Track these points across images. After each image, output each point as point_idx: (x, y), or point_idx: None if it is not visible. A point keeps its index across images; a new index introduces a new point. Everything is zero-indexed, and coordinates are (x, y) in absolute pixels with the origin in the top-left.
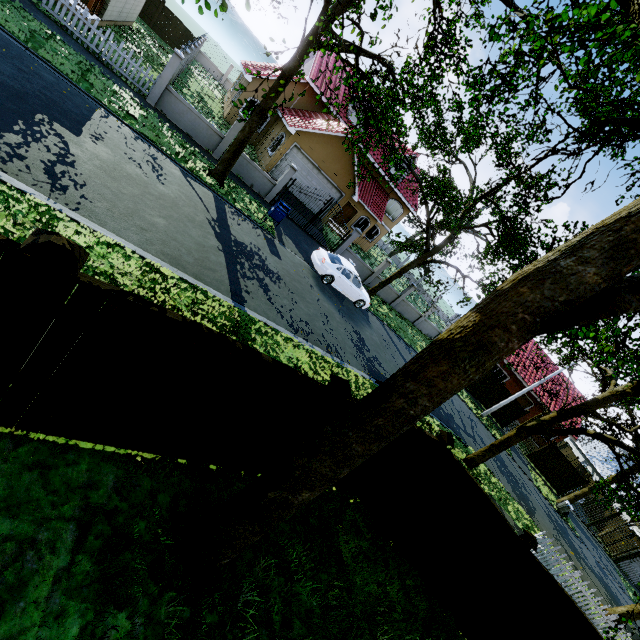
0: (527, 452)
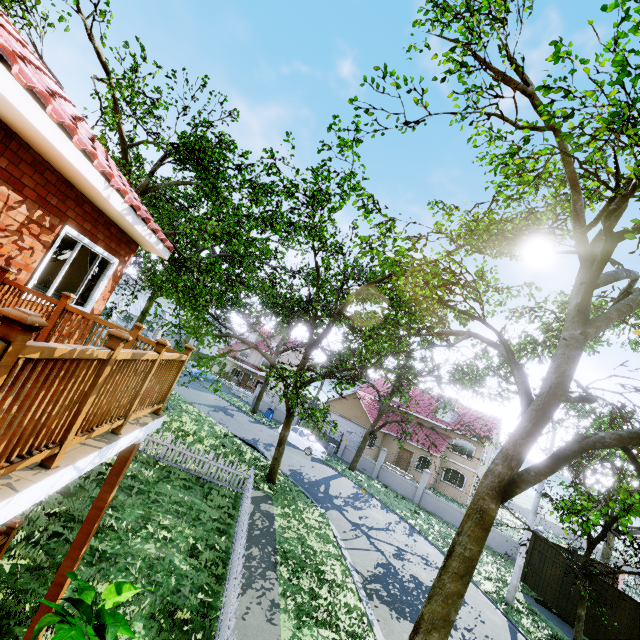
0: None
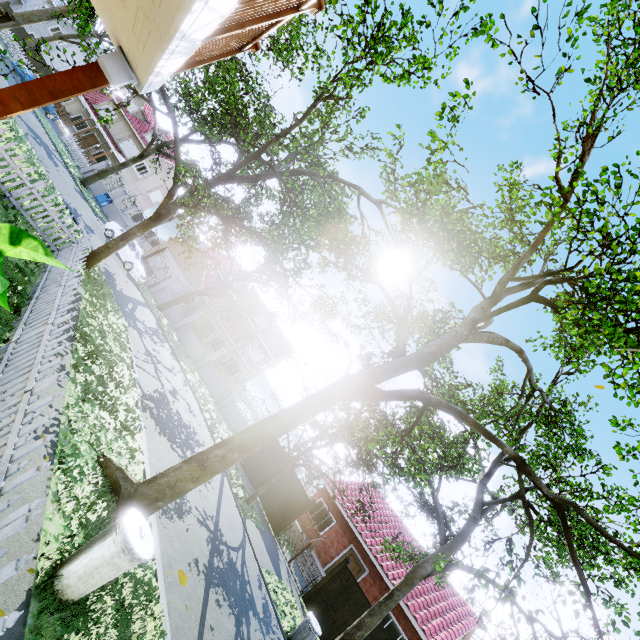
0: (306, 589)
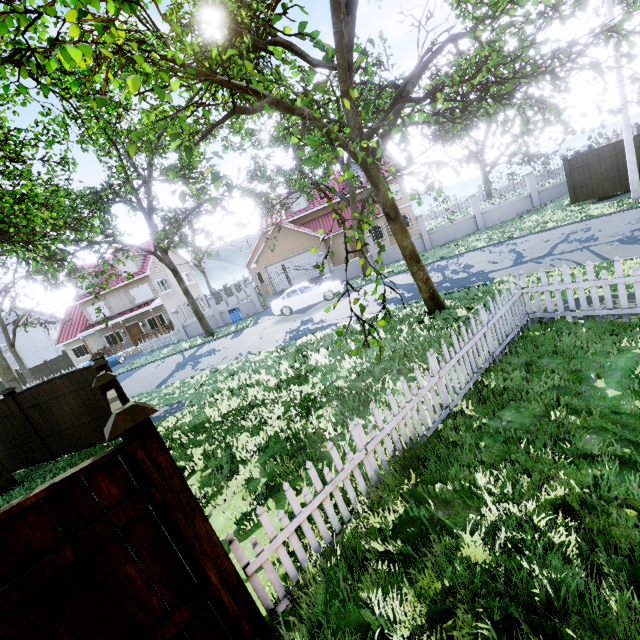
0: None
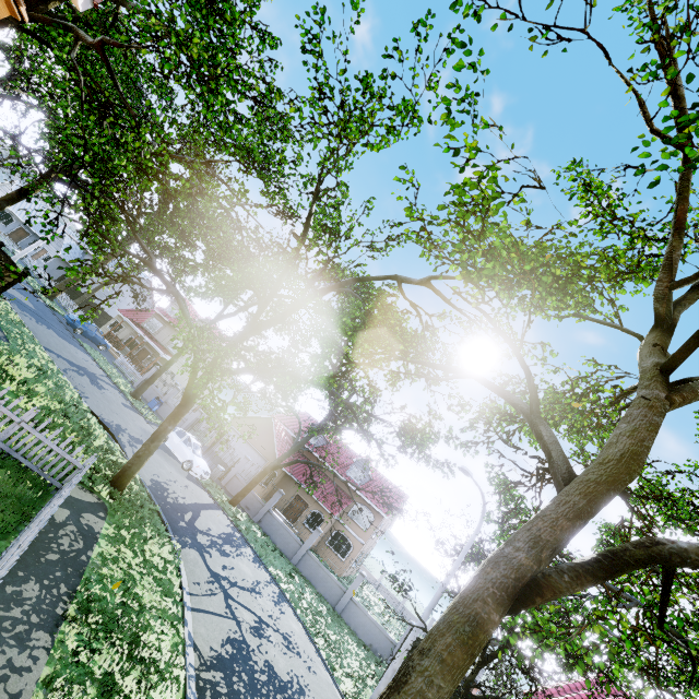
0: None
